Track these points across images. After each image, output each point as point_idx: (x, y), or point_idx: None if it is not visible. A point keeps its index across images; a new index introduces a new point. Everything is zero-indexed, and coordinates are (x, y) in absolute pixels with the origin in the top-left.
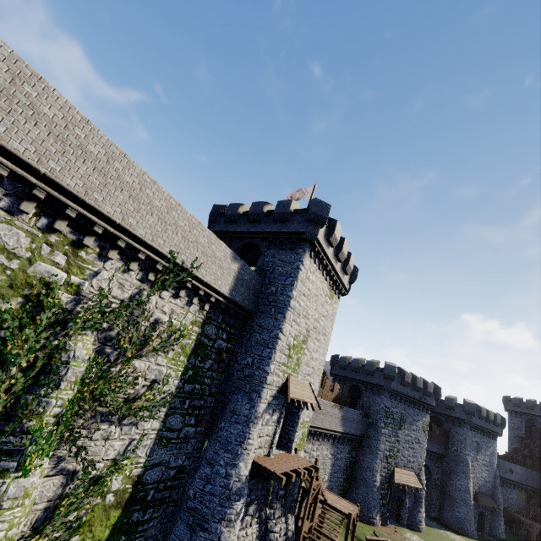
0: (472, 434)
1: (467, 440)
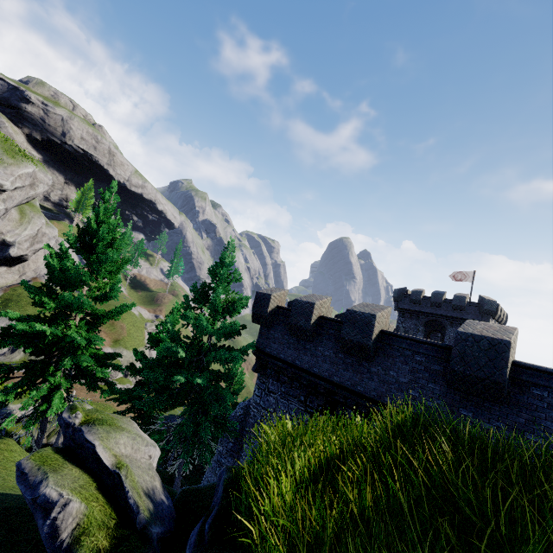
0: None
1: None
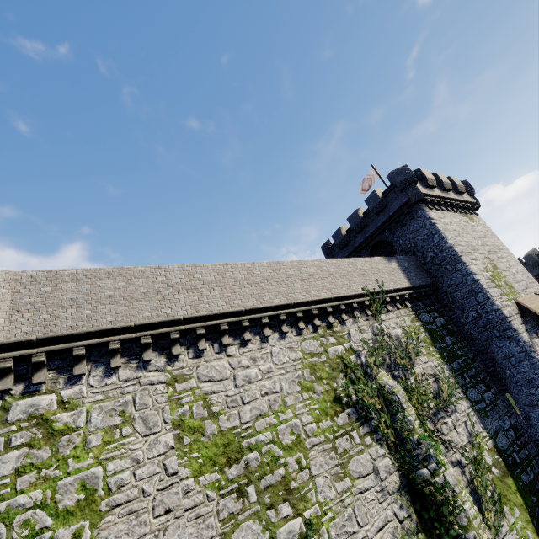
0: None
1: None
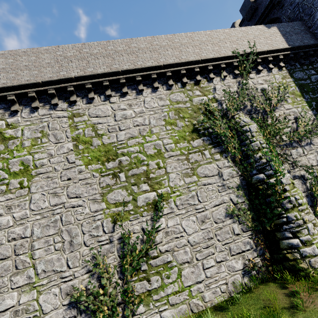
0: None
1: None
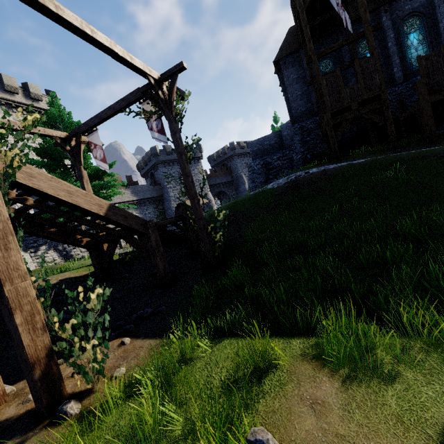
0: (240, 160)
1: (238, 165)
